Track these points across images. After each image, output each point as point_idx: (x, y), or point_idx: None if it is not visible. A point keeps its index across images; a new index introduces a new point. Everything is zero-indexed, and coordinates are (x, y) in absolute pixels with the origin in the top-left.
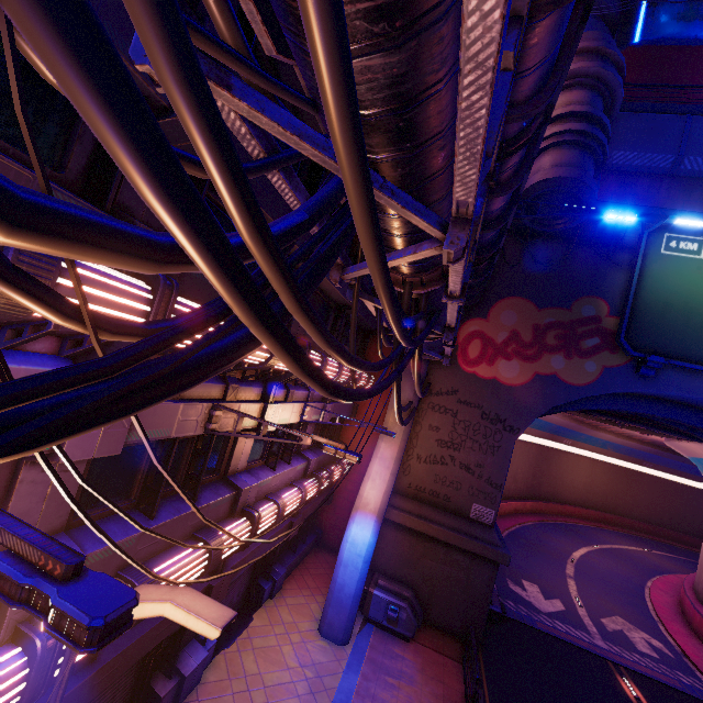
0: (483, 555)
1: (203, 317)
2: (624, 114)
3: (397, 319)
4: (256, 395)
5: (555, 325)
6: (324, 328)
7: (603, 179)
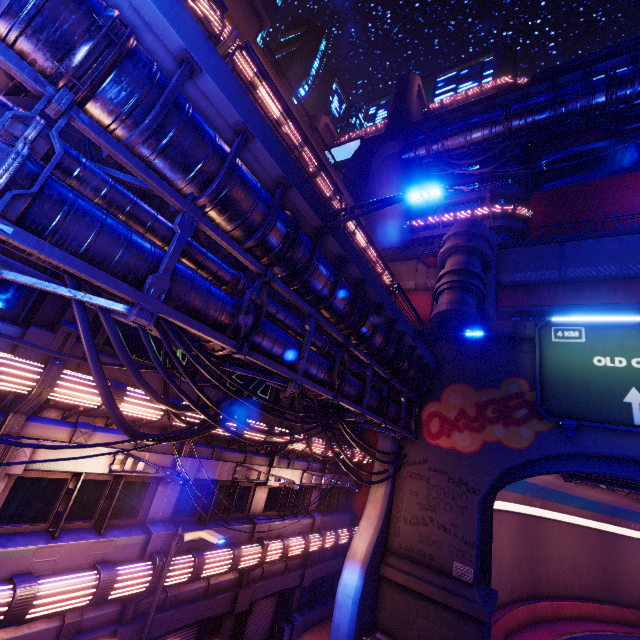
0: (465, 611)
1: (204, 420)
2: (515, 250)
3: (270, 415)
4: (265, 462)
5: (491, 402)
6: (238, 420)
7: (513, 291)
